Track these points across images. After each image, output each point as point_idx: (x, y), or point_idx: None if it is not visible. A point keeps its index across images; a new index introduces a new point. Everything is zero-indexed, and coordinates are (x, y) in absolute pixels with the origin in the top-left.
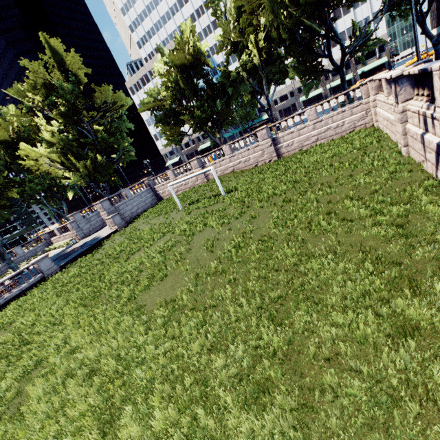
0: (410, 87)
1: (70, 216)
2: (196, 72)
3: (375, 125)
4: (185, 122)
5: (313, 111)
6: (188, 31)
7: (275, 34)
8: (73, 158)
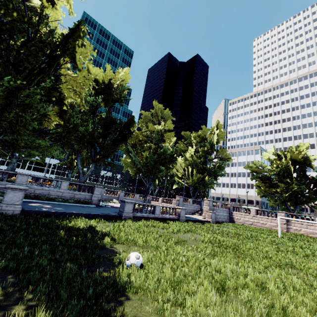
0: None
1: (177, 196)
2: (300, 167)
3: None
4: (279, 188)
5: None
6: (305, 147)
7: None
8: (195, 171)
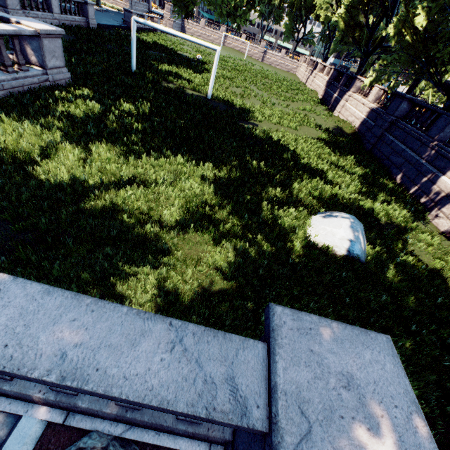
0: (311, 64)
1: None
2: None
3: (296, 74)
4: None
5: (284, 52)
6: None
7: (291, 1)
8: None
